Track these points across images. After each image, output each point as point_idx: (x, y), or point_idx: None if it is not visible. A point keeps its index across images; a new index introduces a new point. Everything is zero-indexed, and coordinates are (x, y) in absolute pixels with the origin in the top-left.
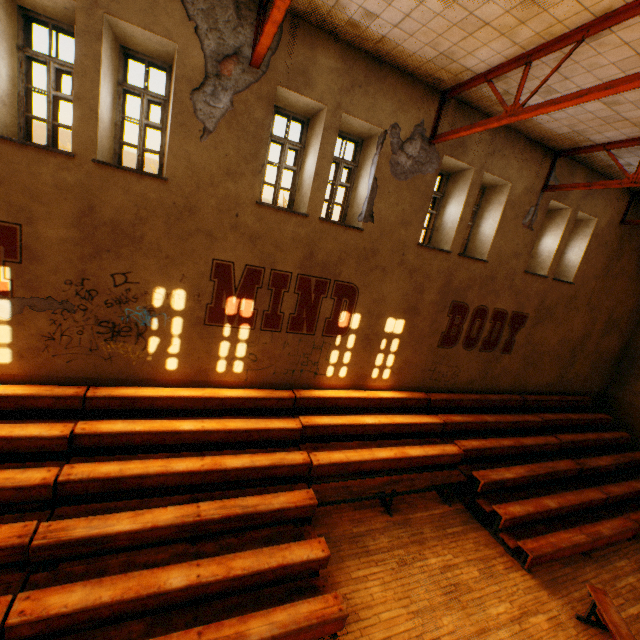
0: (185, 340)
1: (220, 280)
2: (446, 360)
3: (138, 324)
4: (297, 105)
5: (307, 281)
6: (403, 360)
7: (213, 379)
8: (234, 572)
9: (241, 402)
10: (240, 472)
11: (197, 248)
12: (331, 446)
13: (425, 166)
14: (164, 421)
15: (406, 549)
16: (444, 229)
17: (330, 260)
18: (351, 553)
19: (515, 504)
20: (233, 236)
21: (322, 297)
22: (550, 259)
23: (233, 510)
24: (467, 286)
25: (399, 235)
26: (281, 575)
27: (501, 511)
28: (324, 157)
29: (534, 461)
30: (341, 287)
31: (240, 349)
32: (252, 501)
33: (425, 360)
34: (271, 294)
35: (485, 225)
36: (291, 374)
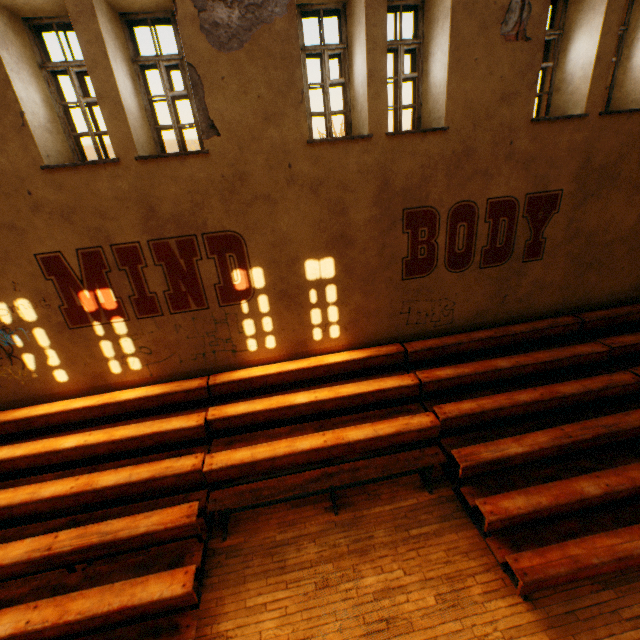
0: (60, 350)
1: (58, 276)
2: (425, 294)
3: (2, 345)
4: (37, 2)
5: (165, 246)
6: (353, 309)
7: (114, 382)
8: (66, 617)
9: (143, 402)
10: (117, 489)
11: (10, 248)
12: (252, 438)
13: (265, 8)
14: (51, 440)
15: (337, 563)
16: (358, 102)
17: (182, 210)
18: (260, 571)
19: (518, 495)
20: (41, 220)
21: (196, 260)
22: (587, 80)
23: (89, 539)
24: (423, 179)
25: (270, 139)
26: (134, 614)
27: (485, 509)
28: (96, 65)
29: (584, 416)
30: (216, 240)
31: (126, 345)
32: (118, 525)
33: (389, 302)
34: (127, 275)
35: (434, 67)
36: (203, 358)
